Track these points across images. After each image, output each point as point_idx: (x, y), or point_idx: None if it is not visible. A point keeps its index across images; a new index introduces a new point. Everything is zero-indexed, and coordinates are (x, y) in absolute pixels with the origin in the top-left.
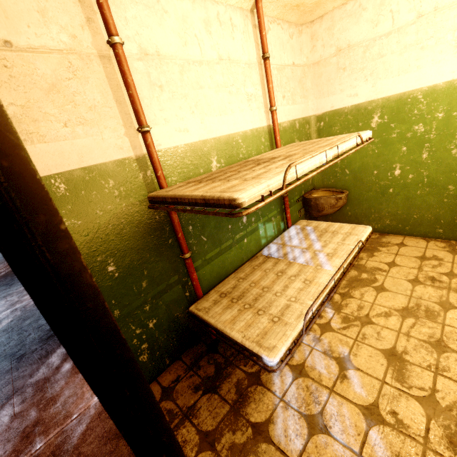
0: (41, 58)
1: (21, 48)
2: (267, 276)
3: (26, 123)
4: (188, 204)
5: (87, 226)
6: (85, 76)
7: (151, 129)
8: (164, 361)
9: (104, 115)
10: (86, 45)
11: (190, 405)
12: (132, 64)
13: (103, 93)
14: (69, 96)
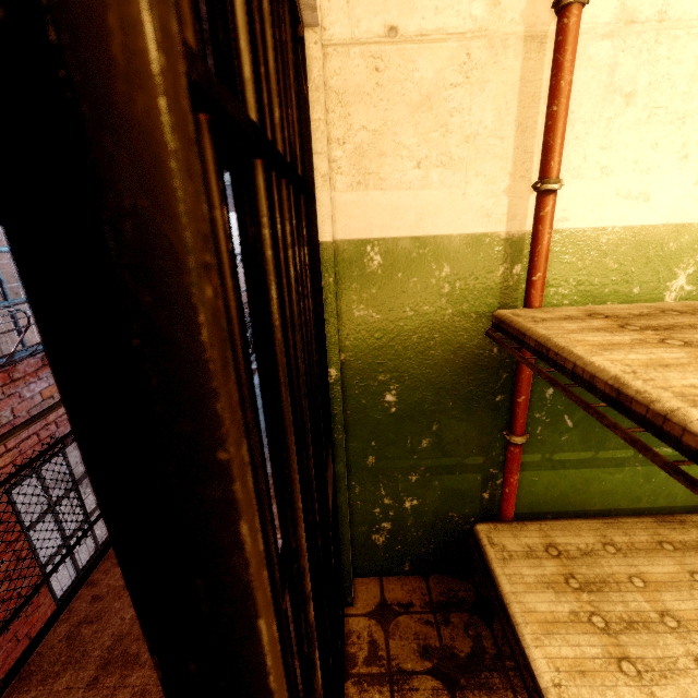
0: (427, 52)
1: (407, 36)
2: (691, 591)
3: (369, 157)
4: (567, 373)
5: (385, 325)
6: (483, 78)
7: (562, 186)
8: (402, 563)
9: (485, 152)
10: (509, 18)
11: (403, 668)
12: (585, 48)
13: (501, 111)
14: (443, 115)
